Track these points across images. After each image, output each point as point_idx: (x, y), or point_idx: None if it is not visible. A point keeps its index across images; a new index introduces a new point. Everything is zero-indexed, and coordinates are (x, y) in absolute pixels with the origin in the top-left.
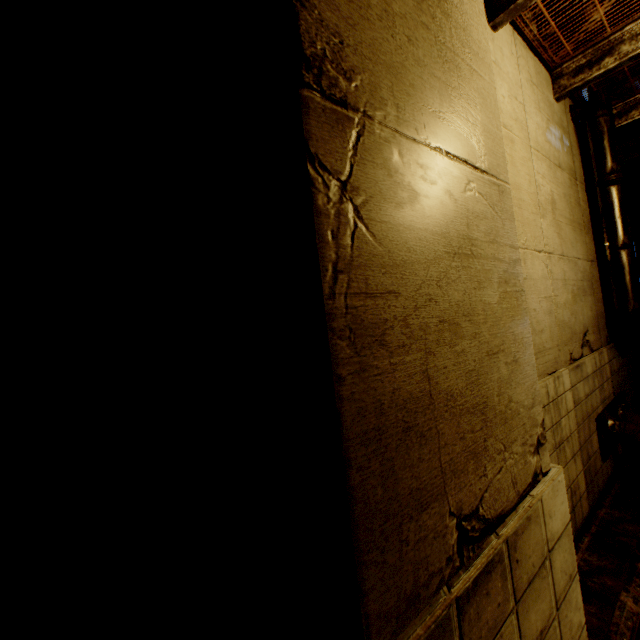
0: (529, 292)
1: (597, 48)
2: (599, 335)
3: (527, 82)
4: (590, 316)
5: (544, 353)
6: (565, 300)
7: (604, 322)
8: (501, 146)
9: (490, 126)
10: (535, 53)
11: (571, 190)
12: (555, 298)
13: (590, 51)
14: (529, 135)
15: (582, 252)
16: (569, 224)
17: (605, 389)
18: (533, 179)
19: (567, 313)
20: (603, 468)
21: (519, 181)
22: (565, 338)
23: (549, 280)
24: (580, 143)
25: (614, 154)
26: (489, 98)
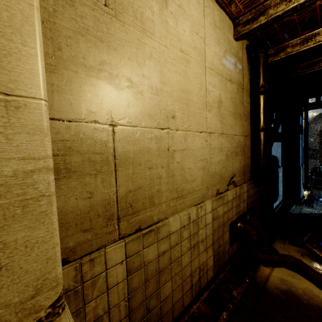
0: (186, 158)
1: (257, 9)
2: (244, 177)
3: (211, 24)
4: (239, 167)
5: (194, 193)
6: (219, 160)
7: (249, 169)
8: (30, 62)
9: (3, 40)
10: (221, 7)
11: (238, 95)
12: (210, 159)
13: (254, 11)
14: (206, 59)
15: (240, 131)
16: (232, 115)
17: (241, 206)
18: (204, 87)
19: (219, 167)
20: (230, 249)
21: (190, 88)
22: (215, 182)
23: (207, 149)
24: (251, 68)
25: (264, 76)
26: (10, 11)
